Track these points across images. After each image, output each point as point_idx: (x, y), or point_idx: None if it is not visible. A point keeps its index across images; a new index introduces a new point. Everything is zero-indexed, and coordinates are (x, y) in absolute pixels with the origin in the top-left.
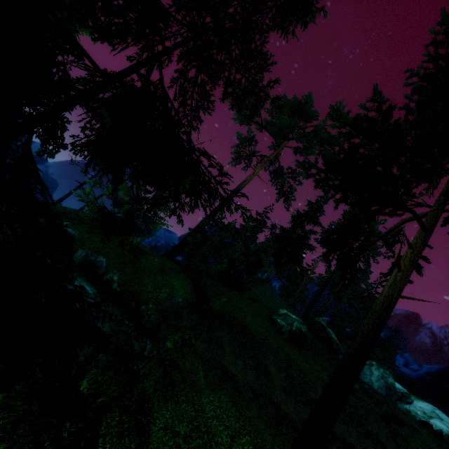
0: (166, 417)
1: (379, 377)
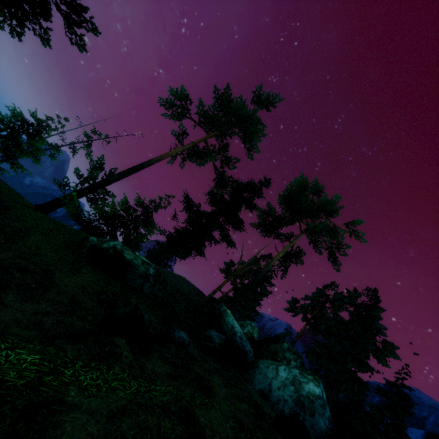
0: None
1: (286, 381)
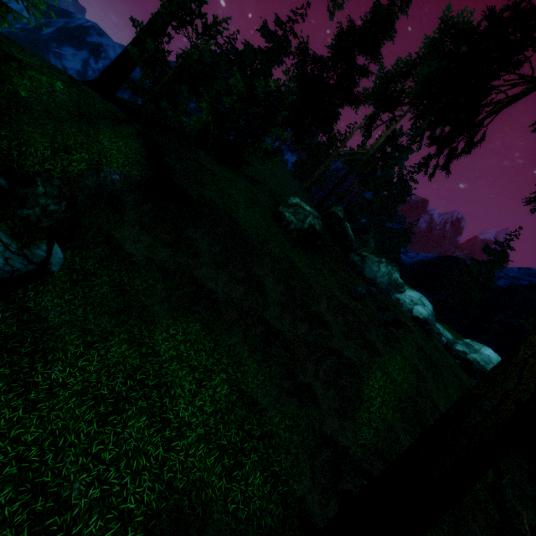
0: (89, 371)
1: (385, 274)
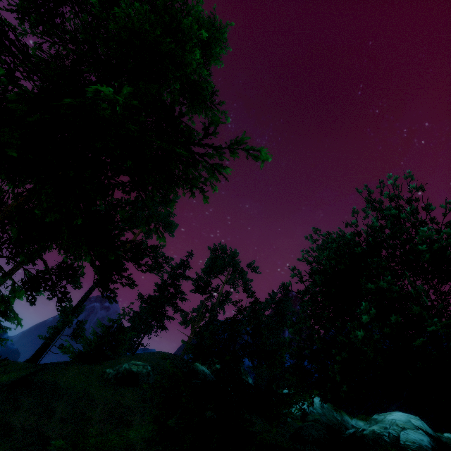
0: None
1: None
